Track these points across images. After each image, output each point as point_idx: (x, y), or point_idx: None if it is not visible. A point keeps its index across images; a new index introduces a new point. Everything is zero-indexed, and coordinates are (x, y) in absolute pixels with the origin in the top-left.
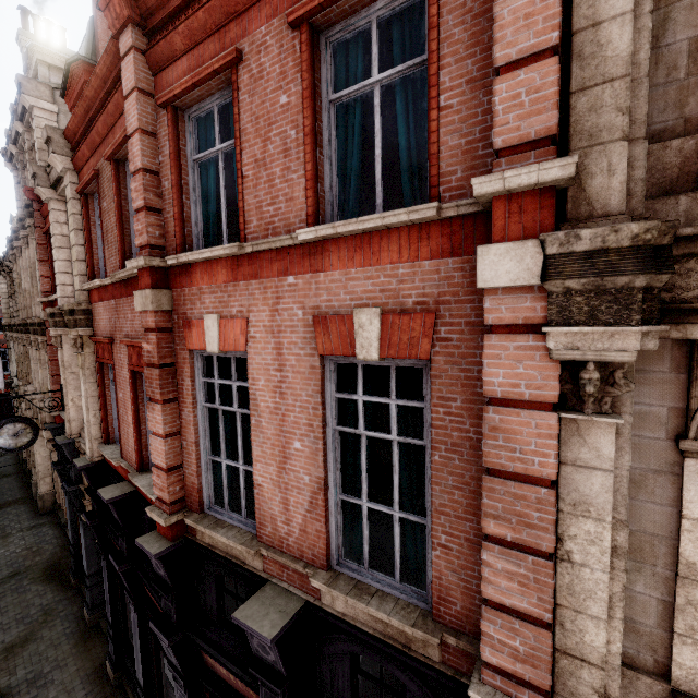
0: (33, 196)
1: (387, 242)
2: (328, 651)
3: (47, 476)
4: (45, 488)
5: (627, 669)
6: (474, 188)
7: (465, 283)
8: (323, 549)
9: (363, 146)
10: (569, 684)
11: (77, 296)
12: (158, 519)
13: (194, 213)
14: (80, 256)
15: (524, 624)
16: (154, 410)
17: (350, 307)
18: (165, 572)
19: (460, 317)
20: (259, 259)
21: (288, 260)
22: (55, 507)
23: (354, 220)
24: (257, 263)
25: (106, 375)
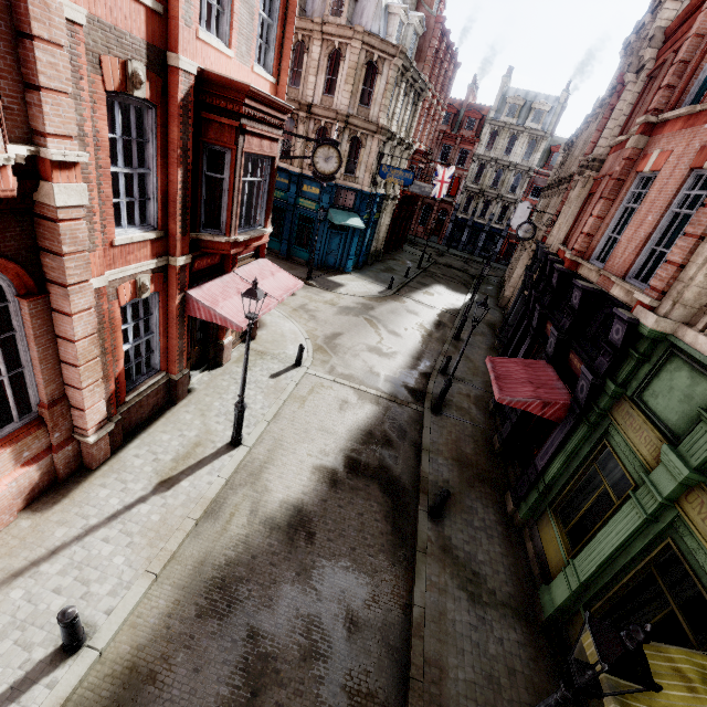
0: (620, 80)
1: None
2: (598, 314)
3: (512, 287)
4: (507, 293)
5: (704, 307)
6: None
7: None
8: (626, 268)
9: None
10: (671, 292)
11: (603, 150)
12: (568, 256)
13: (693, 88)
14: (620, 123)
15: (671, 266)
16: (599, 203)
17: None
18: (556, 279)
19: None
20: (700, 115)
21: None
22: (505, 307)
23: None
24: (698, 117)
25: (587, 204)
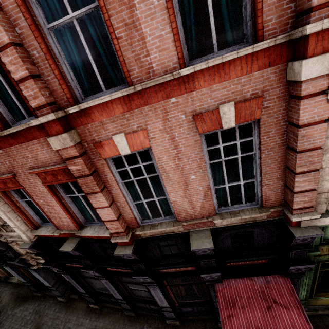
0: None
1: (234, 66)
2: (221, 238)
3: None
4: None
5: None
6: (307, 30)
7: (276, 79)
8: (213, 209)
9: (196, 5)
10: (318, 201)
11: None
12: (122, 240)
13: (67, 71)
14: None
15: (308, 192)
16: (96, 197)
17: (215, 105)
18: (135, 256)
19: (274, 95)
20: (146, 92)
21: (169, 89)
22: None
23: (221, 57)
24: (146, 95)
25: (11, 196)
